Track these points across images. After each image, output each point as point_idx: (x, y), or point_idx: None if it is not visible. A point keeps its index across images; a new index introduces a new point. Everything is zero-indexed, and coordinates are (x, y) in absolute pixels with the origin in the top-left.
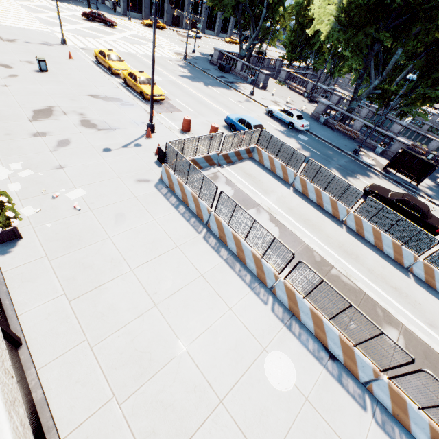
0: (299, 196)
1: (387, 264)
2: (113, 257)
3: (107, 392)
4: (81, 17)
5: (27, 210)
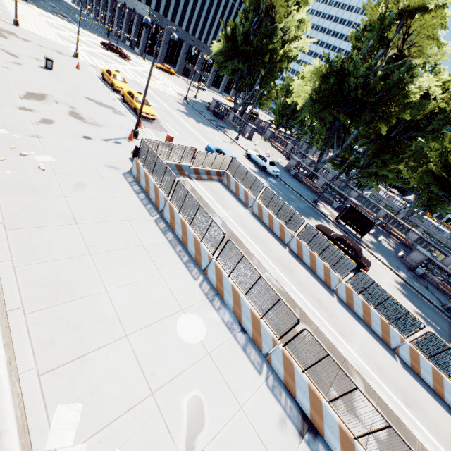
0: (254, 217)
1: (317, 283)
2: (62, 211)
3: (17, 302)
4: (100, 45)
5: None
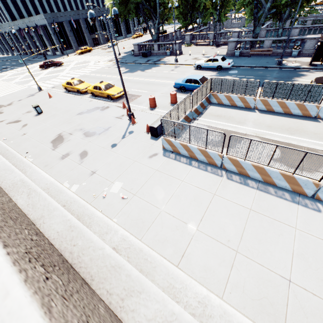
0: (267, 114)
1: None
2: (176, 225)
3: None
4: (39, 69)
5: None
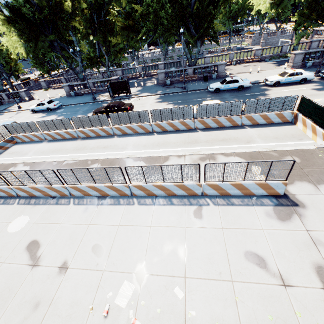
0: (50, 142)
1: (103, 140)
2: None
3: None
4: None
5: None
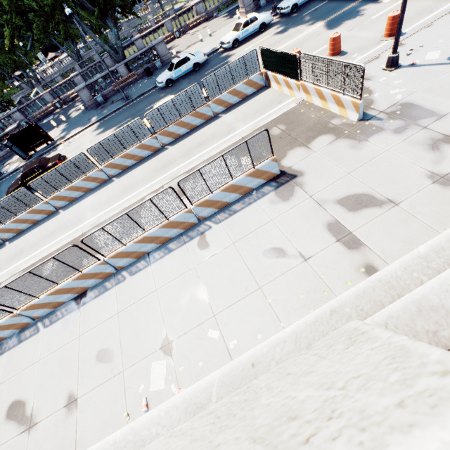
0: None
1: (44, 225)
2: None
3: None
4: None
5: None
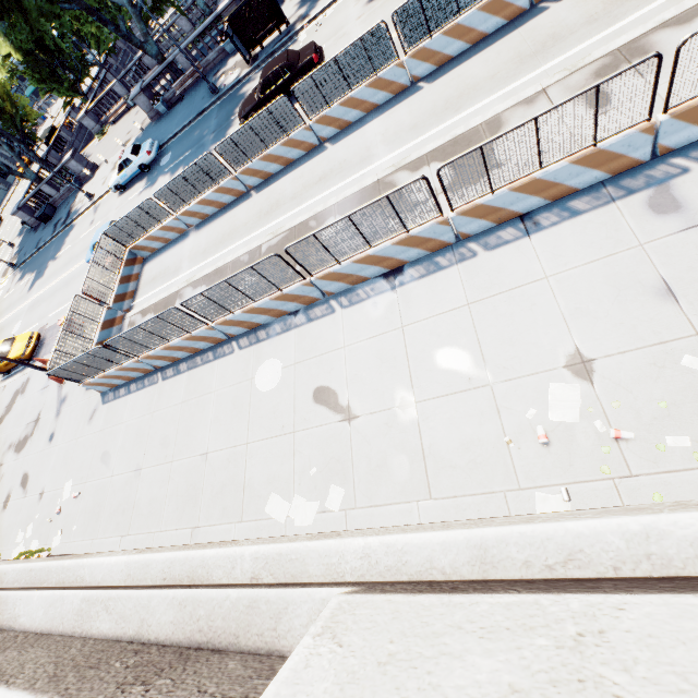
0: (203, 228)
1: (304, 167)
2: (125, 481)
3: (187, 532)
4: None
5: (55, 542)
